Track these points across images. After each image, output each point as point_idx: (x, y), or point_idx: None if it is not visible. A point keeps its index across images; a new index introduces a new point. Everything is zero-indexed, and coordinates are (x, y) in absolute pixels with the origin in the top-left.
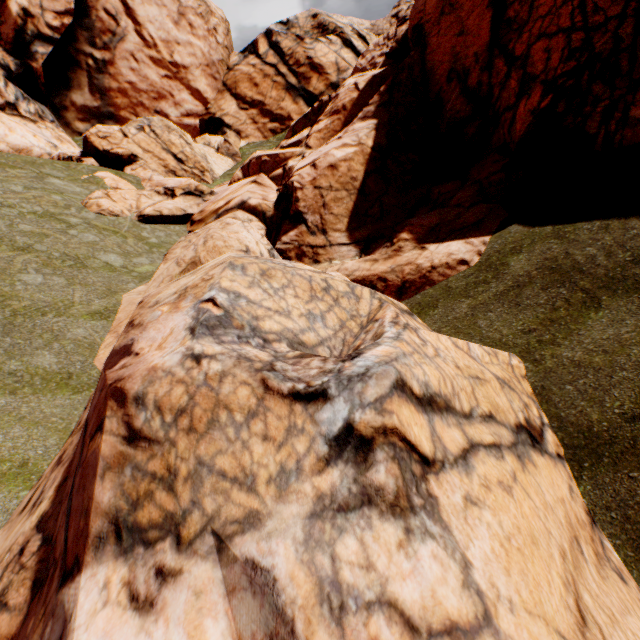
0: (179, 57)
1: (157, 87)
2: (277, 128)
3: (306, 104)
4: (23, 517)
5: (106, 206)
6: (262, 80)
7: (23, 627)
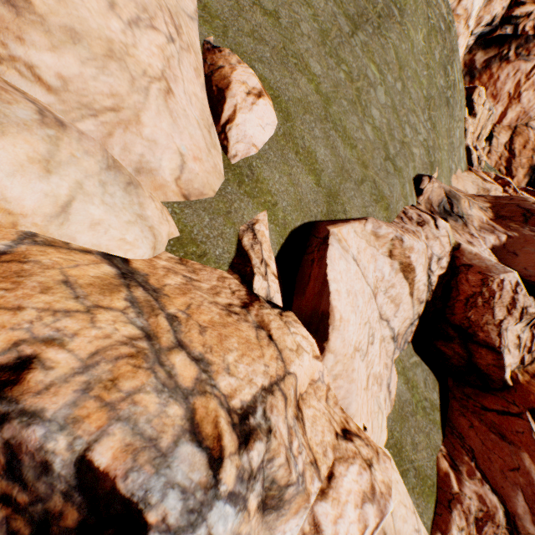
0: (525, 95)
1: (500, 92)
2: (502, 173)
3: (526, 183)
4: (470, 199)
5: (469, 130)
6: (529, 149)
7: (496, 220)
